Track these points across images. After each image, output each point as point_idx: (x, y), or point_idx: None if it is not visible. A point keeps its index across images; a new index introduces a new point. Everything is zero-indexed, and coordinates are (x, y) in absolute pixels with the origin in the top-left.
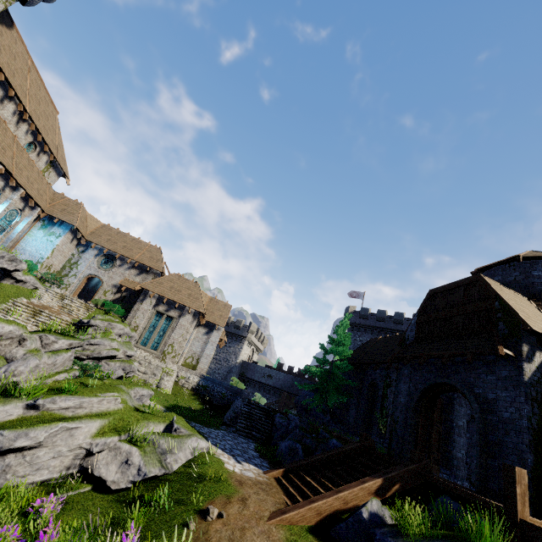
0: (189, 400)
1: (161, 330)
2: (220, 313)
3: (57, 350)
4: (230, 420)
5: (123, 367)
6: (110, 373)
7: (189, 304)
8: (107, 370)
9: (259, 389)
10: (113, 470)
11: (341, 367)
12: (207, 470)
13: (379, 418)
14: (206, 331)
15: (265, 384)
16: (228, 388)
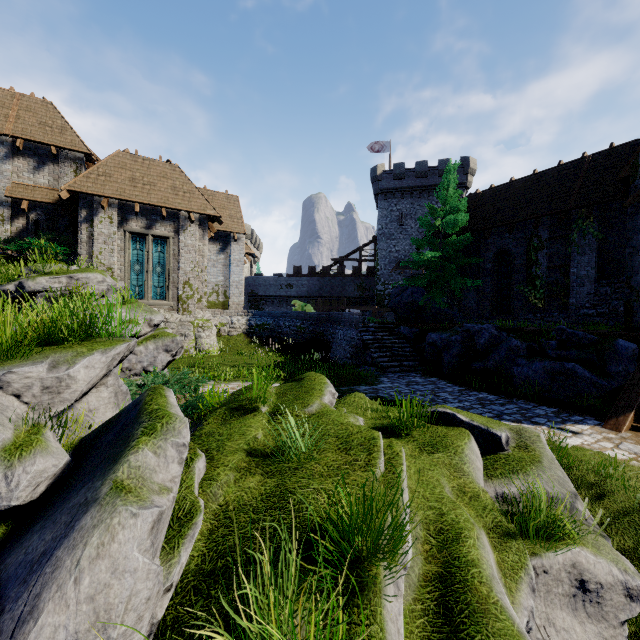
0: (251, 350)
1: (155, 265)
2: (228, 213)
3: (82, 394)
4: (351, 358)
5: (162, 347)
6: (147, 365)
7: (184, 206)
8: (139, 363)
9: (280, 305)
10: (570, 623)
11: (459, 244)
12: (635, 488)
13: (528, 292)
14: (219, 248)
15: (286, 296)
16: (301, 317)
